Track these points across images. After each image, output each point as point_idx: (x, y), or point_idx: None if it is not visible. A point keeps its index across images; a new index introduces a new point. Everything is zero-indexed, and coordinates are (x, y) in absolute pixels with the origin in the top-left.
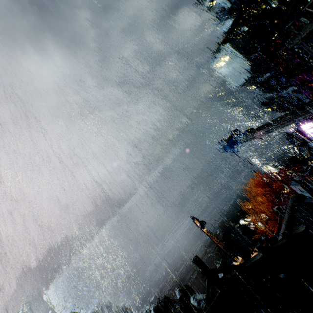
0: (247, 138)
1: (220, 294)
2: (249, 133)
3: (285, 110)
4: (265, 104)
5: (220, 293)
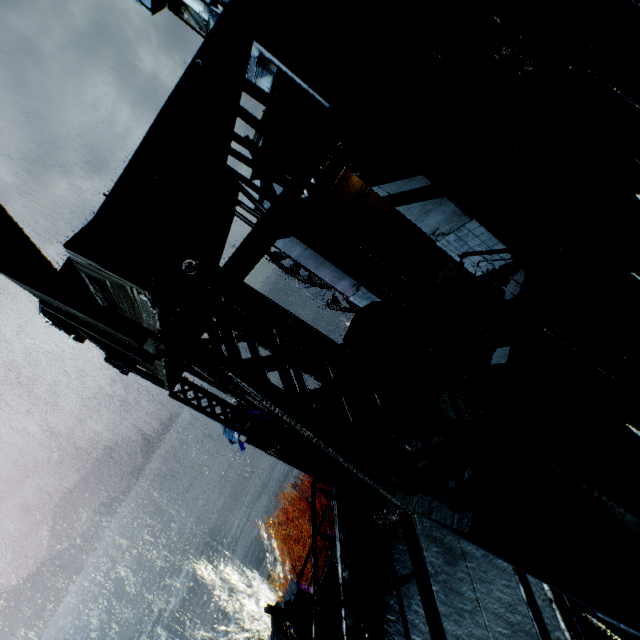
0: None
1: None
2: None
3: (349, 311)
4: (316, 299)
5: None
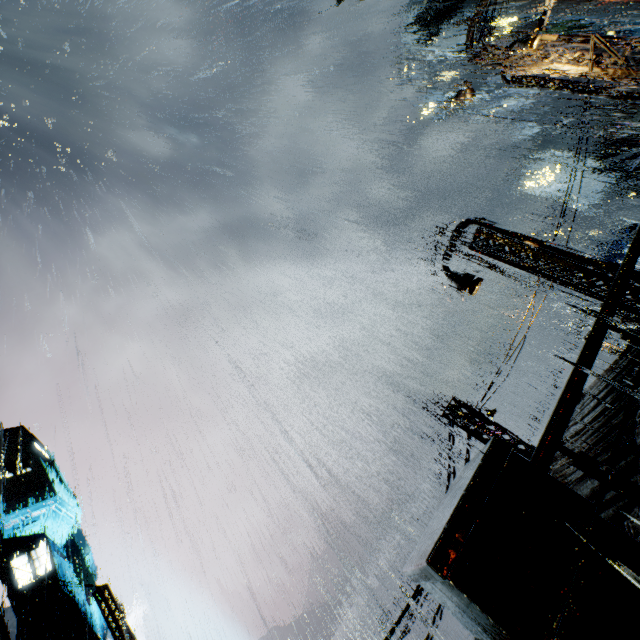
0: (632, 236)
1: (639, 328)
2: (632, 229)
3: None
4: None
5: (639, 326)
